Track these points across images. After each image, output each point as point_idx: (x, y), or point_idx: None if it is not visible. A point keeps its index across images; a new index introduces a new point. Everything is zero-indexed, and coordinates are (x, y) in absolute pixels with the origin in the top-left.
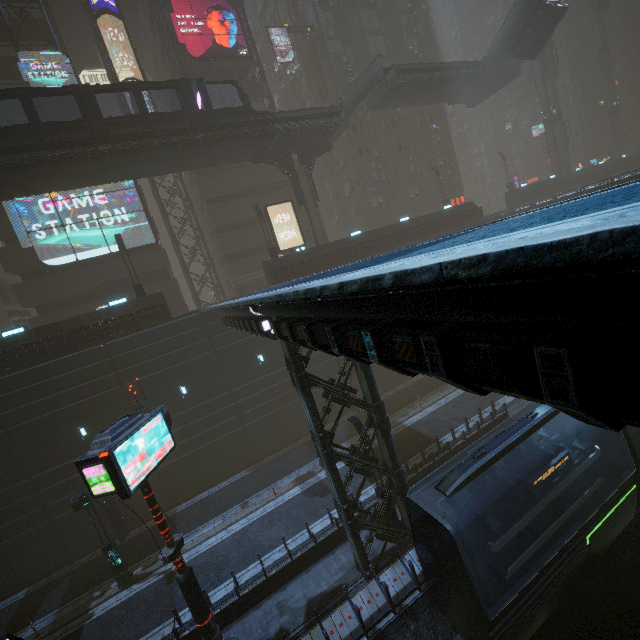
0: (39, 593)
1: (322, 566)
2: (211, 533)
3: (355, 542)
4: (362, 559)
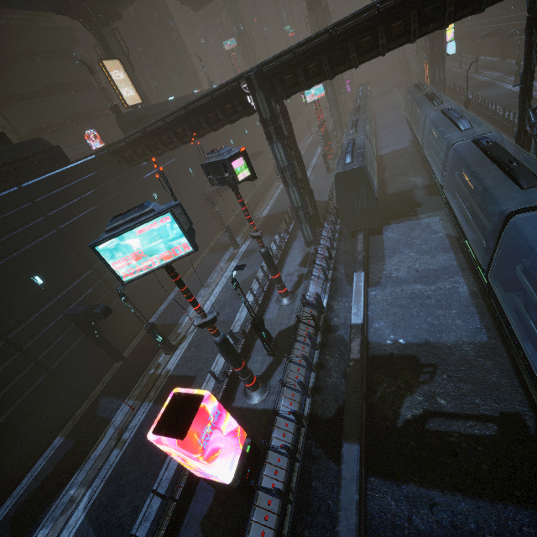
0: (82, 422)
1: (290, 258)
2: (203, 303)
3: (310, 224)
4: (314, 232)
